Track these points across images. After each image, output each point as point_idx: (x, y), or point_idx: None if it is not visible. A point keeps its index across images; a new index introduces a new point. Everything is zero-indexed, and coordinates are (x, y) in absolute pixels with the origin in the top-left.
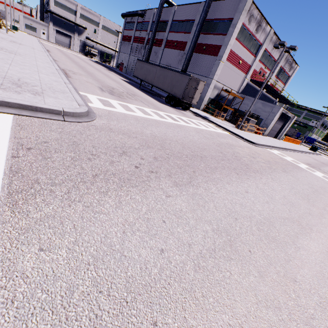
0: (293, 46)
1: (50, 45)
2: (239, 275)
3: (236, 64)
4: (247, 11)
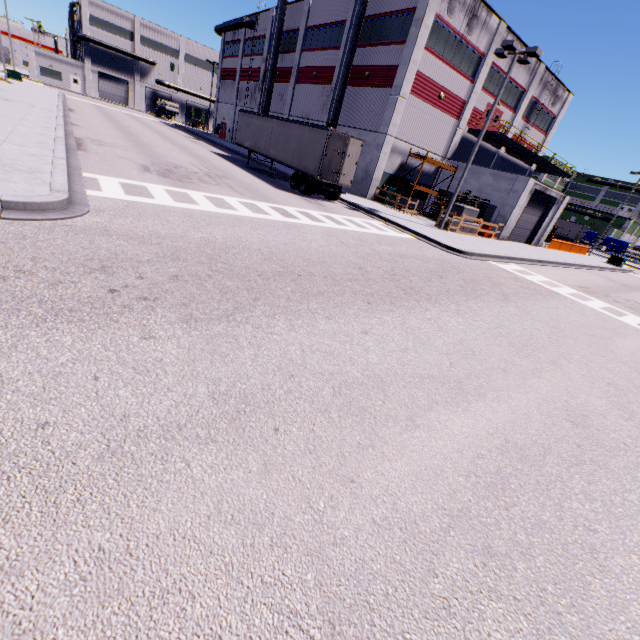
0: (533, 49)
1: (86, 101)
2: (208, 469)
3: (432, 101)
4: None
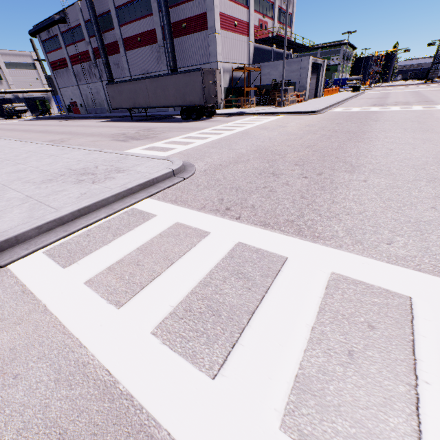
0: None
1: None
2: None
3: (232, 29)
4: None
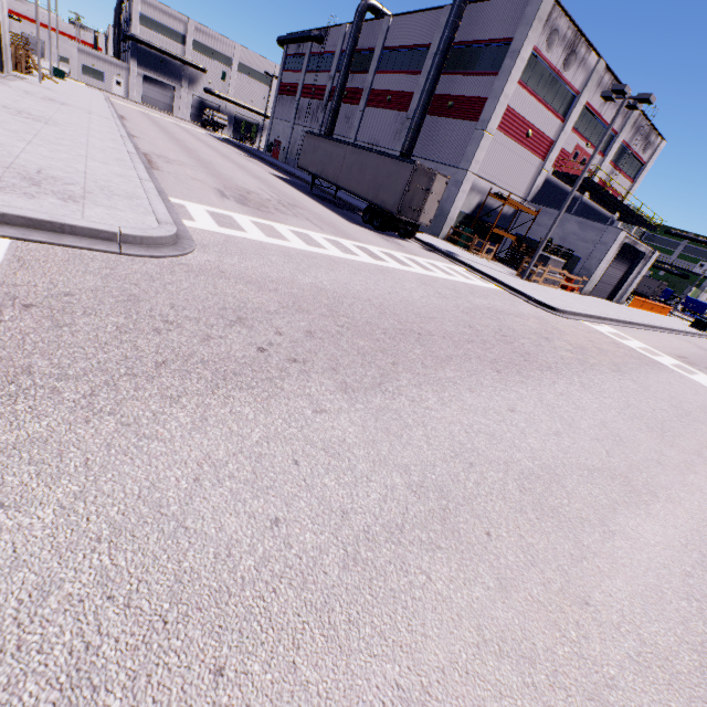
0: (646, 95)
1: (131, 107)
2: (449, 584)
3: (519, 139)
4: (543, 21)
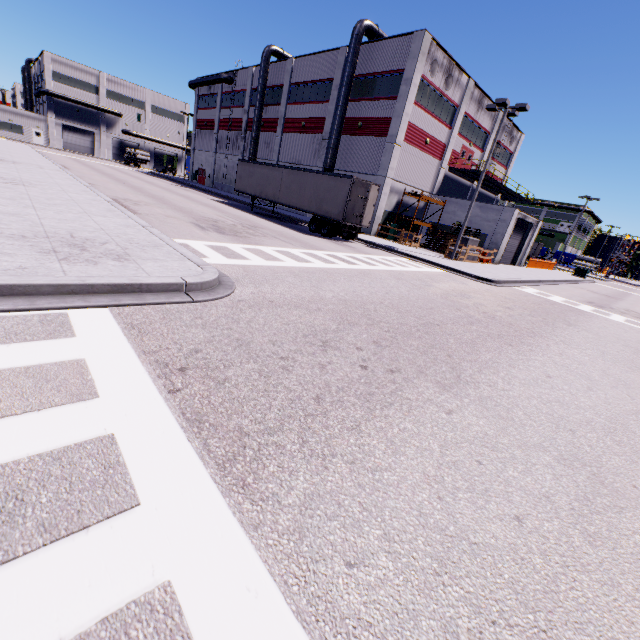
0: (522, 105)
1: (58, 154)
2: None
3: (421, 146)
4: (426, 54)
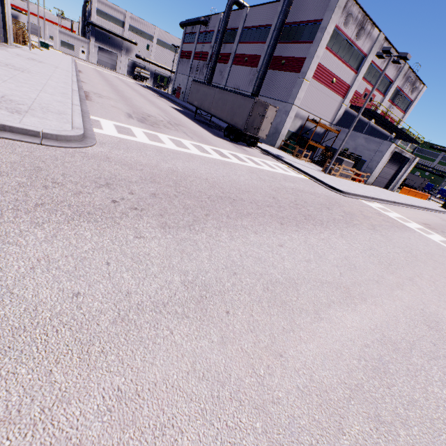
0: (404, 54)
1: (89, 66)
2: (184, 337)
3: (327, 84)
4: (342, 8)
